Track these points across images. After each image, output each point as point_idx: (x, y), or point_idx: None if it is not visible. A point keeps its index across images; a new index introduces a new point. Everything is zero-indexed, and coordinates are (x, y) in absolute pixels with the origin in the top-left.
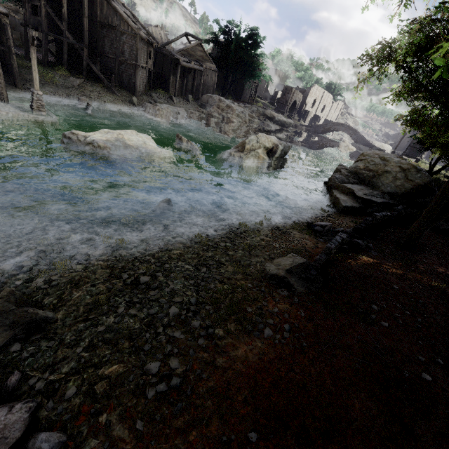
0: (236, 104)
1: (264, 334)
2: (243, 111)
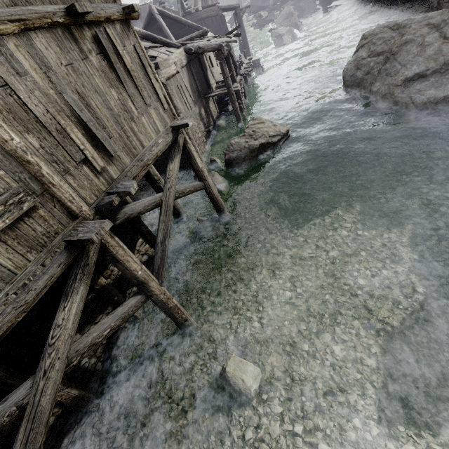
0: None
1: None
2: None
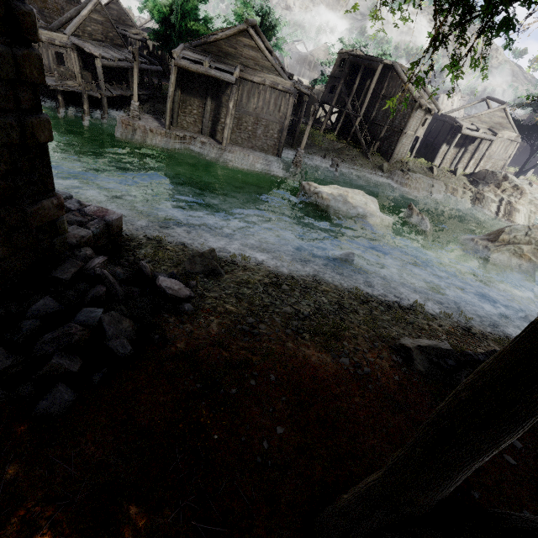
0: (535, 186)
1: (339, 360)
2: None
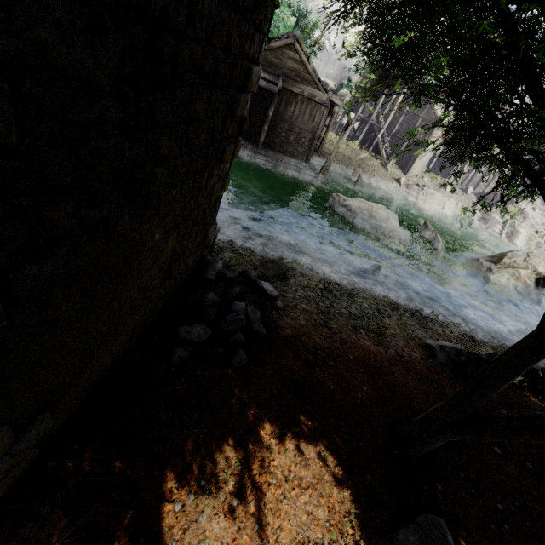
0: (537, 211)
1: (388, 350)
2: None
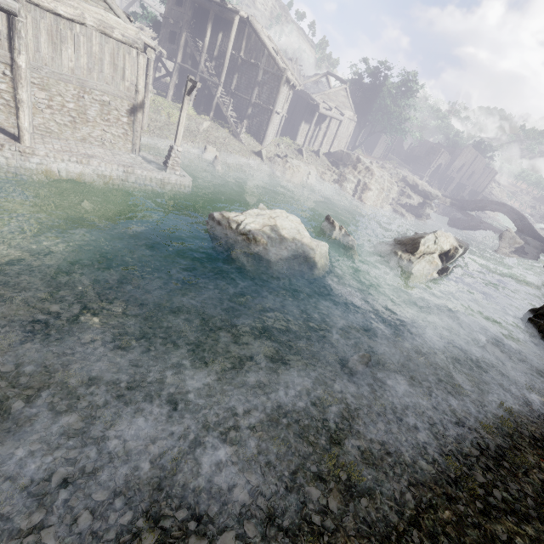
0: (374, 164)
1: None
2: (383, 175)
